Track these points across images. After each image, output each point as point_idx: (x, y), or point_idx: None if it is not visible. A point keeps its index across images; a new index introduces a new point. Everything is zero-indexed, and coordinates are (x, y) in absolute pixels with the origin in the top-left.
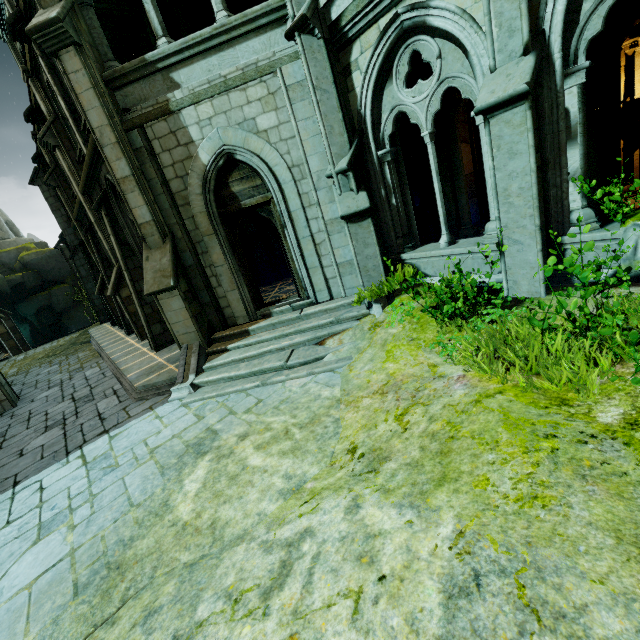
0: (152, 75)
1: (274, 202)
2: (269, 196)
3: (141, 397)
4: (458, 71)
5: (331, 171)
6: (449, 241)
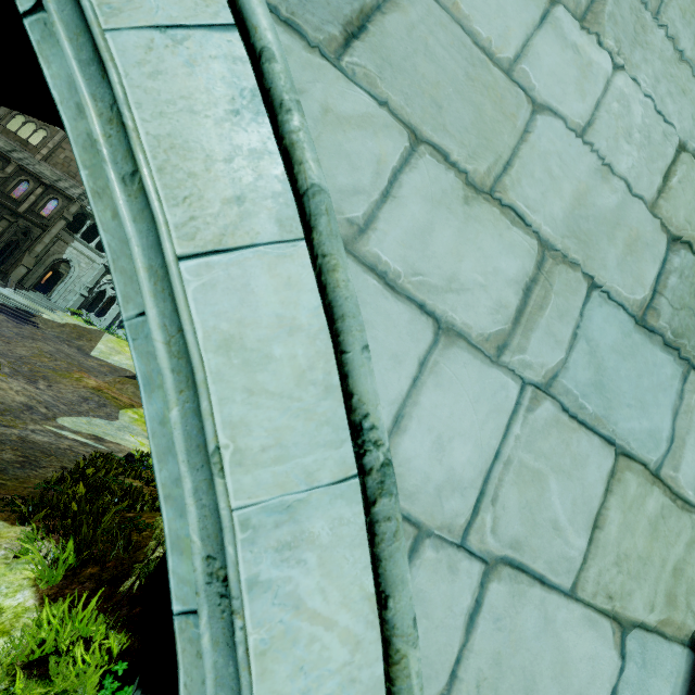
0: (72, 236)
1: (68, 276)
2: (68, 274)
3: None
4: None
5: (86, 285)
6: (95, 314)
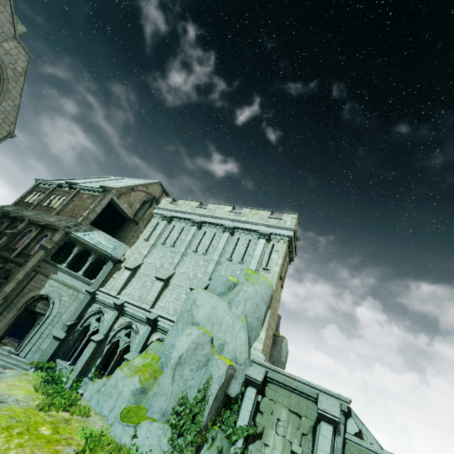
0: (54, 267)
1: (44, 316)
2: (45, 313)
3: None
4: (102, 327)
5: (65, 322)
6: (70, 363)
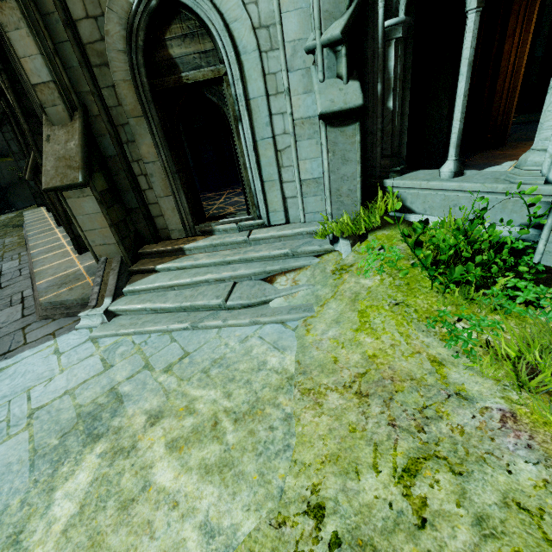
0: None
1: (228, 81)
2: (222, 70)
3: (46, 315)
4: None
5: (315, 40)
6: (456, 171)
